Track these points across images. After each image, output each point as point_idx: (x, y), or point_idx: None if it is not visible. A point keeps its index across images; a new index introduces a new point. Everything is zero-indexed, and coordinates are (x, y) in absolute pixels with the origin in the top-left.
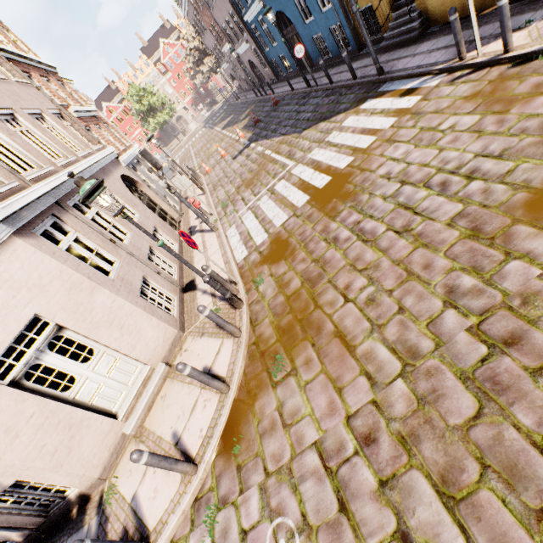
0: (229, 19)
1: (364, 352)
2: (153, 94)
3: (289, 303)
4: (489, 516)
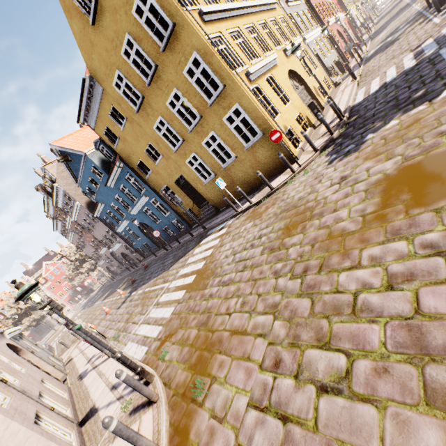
0: (106, 234)
1: (252, 327)
2: None
3: (193, 346)
4: (342, 332)
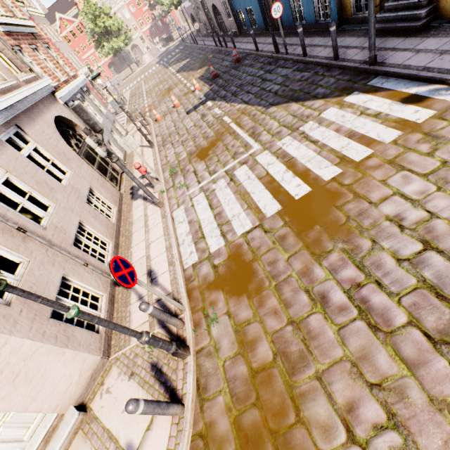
0: None
1: None
2: (110, 17)
3: (255, 385)
4: None
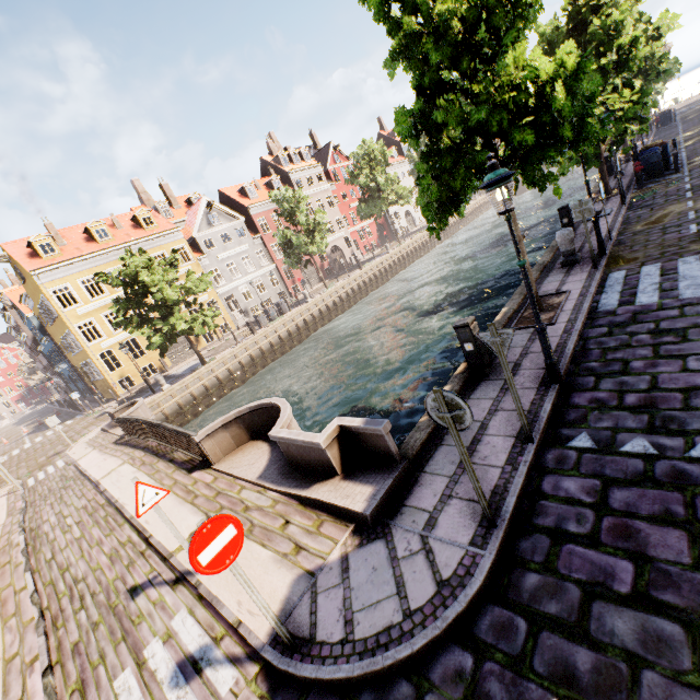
0: (49, 365)
1: None
2: None
3: None
4: None
